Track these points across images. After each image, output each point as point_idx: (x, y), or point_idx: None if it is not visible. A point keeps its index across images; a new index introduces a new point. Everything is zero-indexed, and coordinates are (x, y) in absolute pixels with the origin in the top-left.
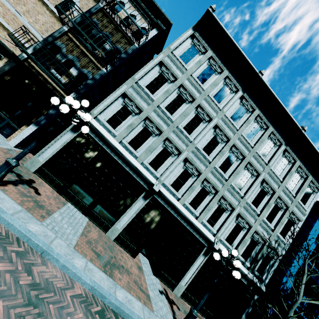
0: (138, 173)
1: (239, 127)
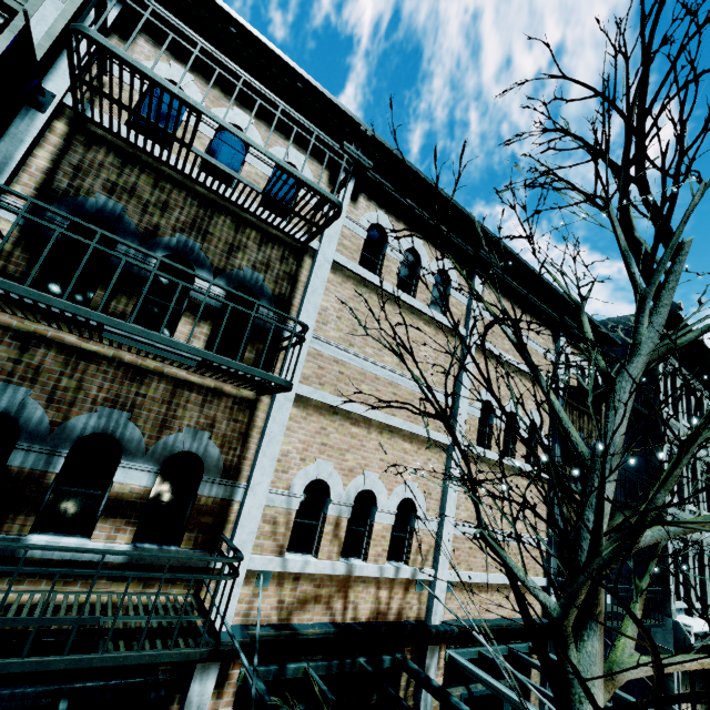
0: None
1: None
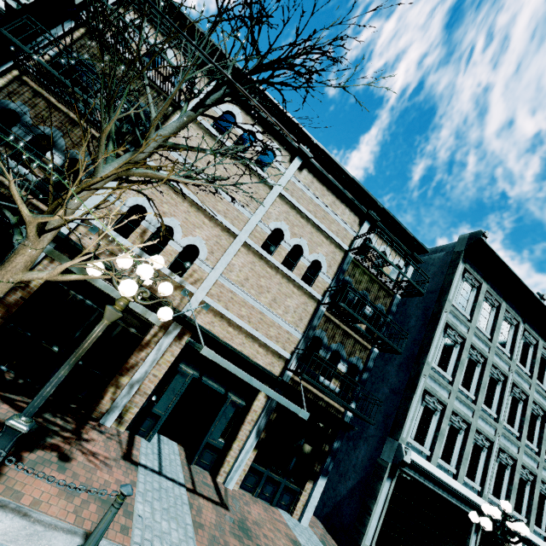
0: (466, 501)
1: (528, 371)
